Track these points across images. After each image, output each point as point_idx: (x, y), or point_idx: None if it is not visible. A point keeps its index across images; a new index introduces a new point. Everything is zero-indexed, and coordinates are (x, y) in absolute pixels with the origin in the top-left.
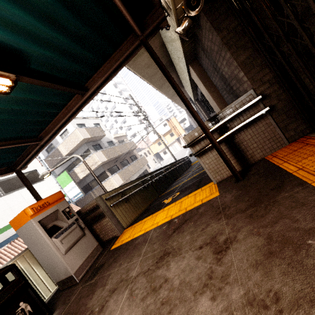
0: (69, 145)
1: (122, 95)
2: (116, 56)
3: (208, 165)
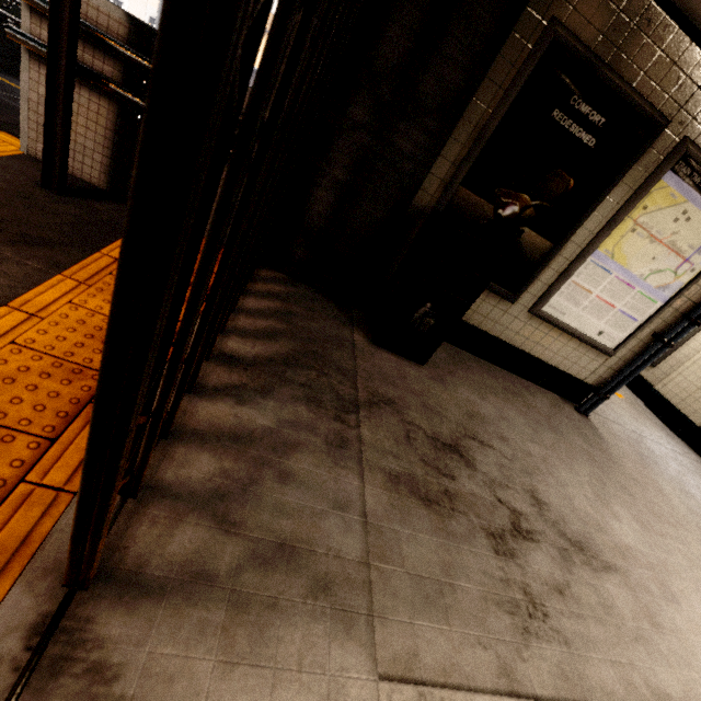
0: None
1: None
2: None
3: (40, 100)
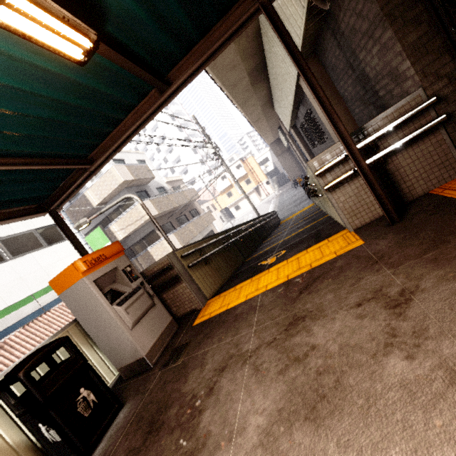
0: (102, 190)
1: (175, 120)
2: (219, 29)
3: (343, 203)
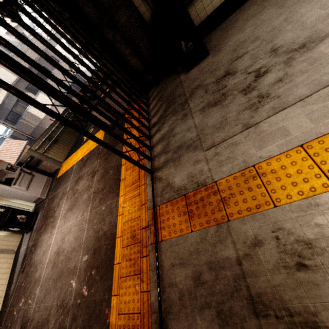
0: None
1: None
2: None
3: None
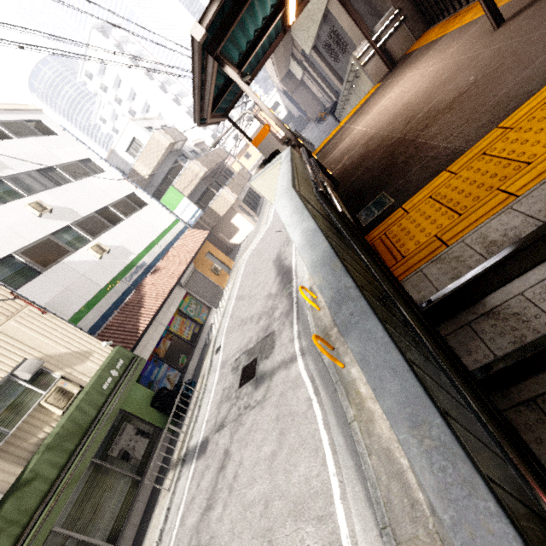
0: (150, 159)
1: (154, 79)
2: None
3: (370, 71)
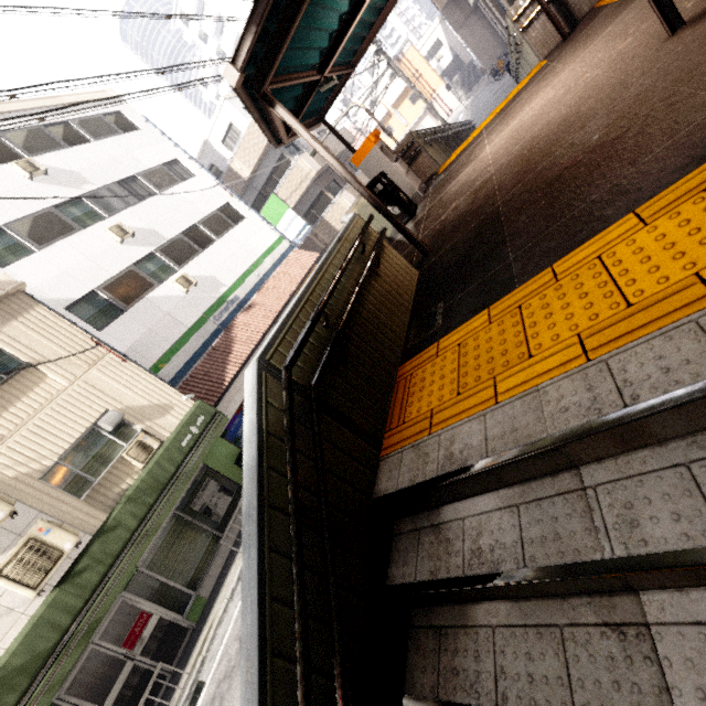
0: (250, 154)
1: None
2: None
3: (534, 39)
